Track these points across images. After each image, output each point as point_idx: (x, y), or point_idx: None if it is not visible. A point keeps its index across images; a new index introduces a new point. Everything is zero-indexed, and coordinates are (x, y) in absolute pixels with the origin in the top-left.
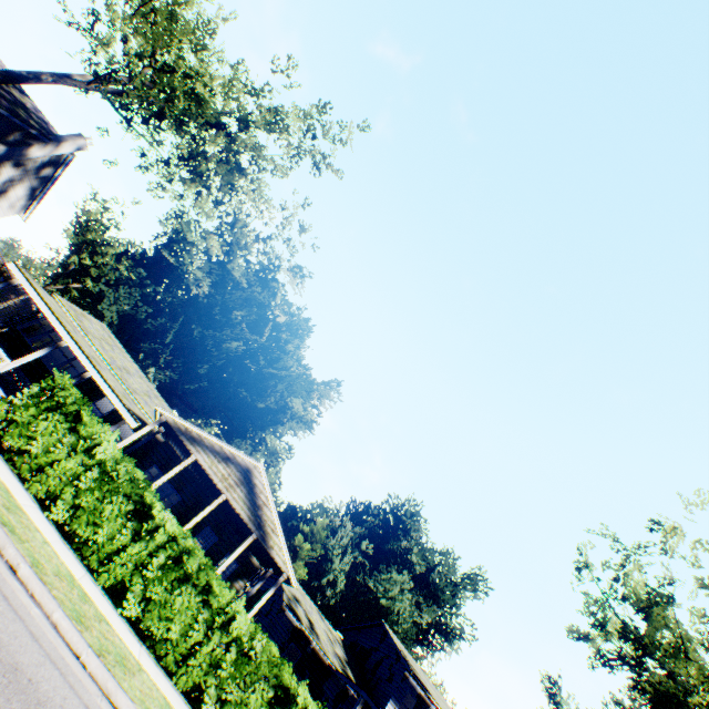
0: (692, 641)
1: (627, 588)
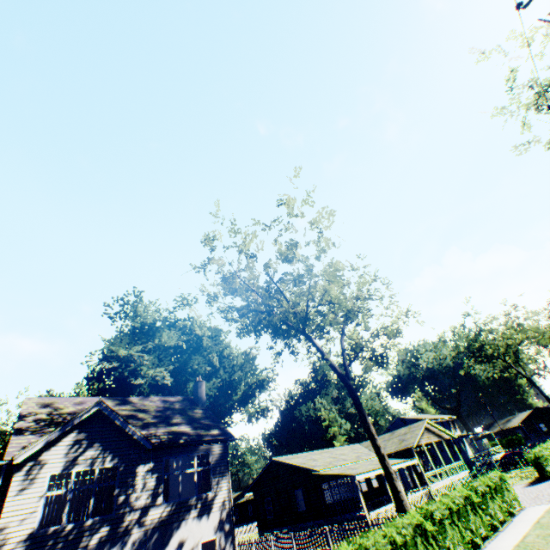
0: (479, 337)
1: (466, 338)
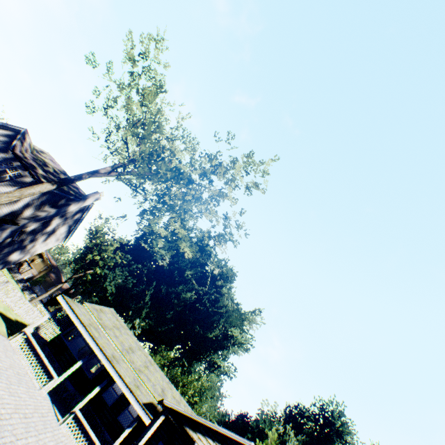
0: None
1: None
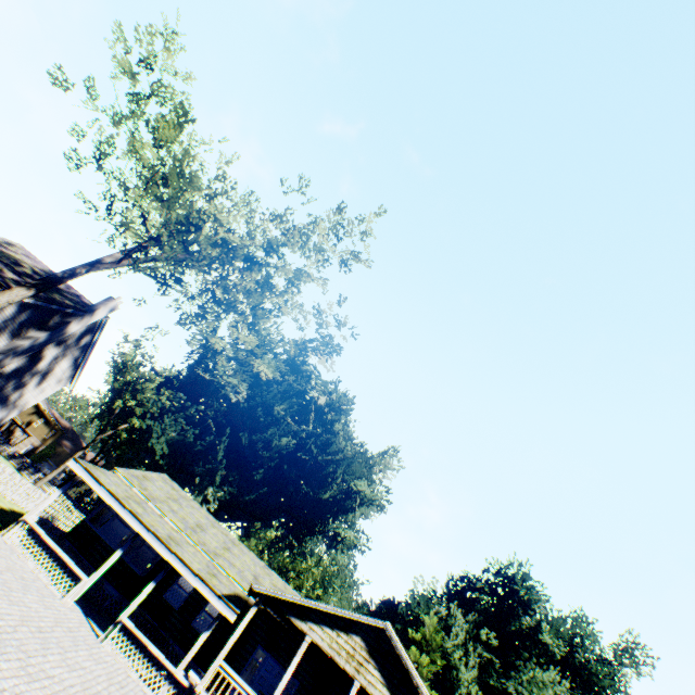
0: None
1: None
